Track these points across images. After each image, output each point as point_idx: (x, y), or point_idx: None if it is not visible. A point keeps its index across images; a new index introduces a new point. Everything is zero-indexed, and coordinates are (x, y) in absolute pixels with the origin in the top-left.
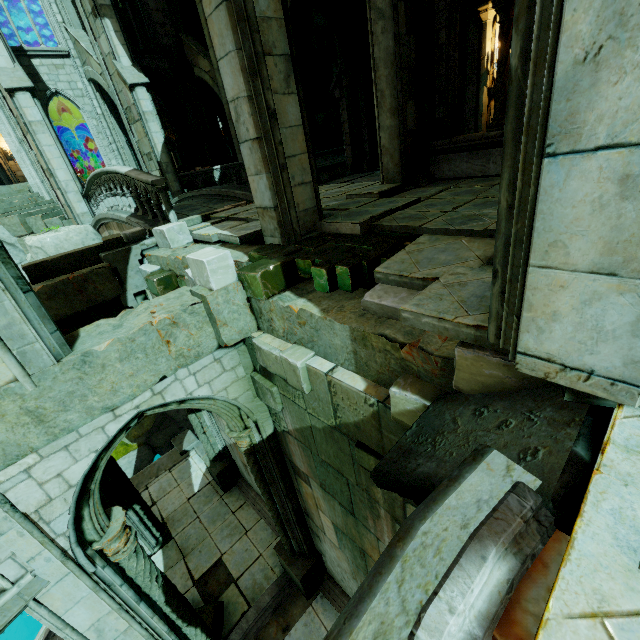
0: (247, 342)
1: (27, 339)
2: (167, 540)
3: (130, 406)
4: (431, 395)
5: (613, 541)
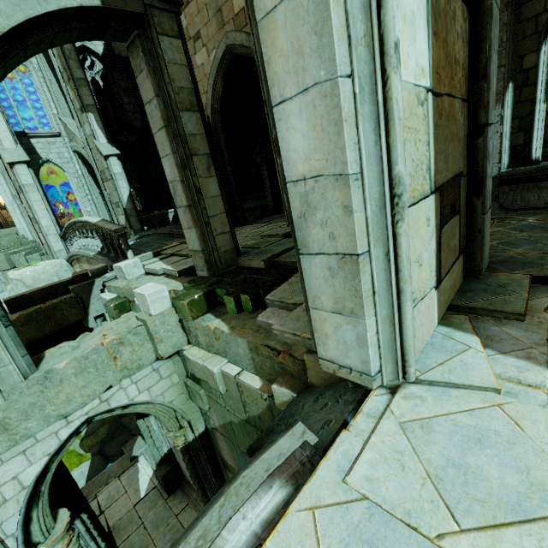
0: (180, 354)
1: (3, 362)
2: None
3: (81, 413)
4: (298, 389)
5: (336, 468)
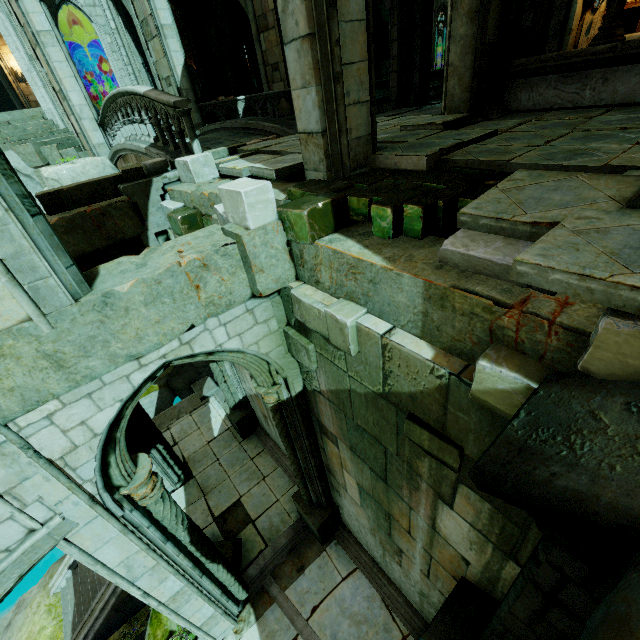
0: (282, 293)
1: (39, 273)
2: (188, 478)
3: (156, 355)
4: (537, 374)
5: None
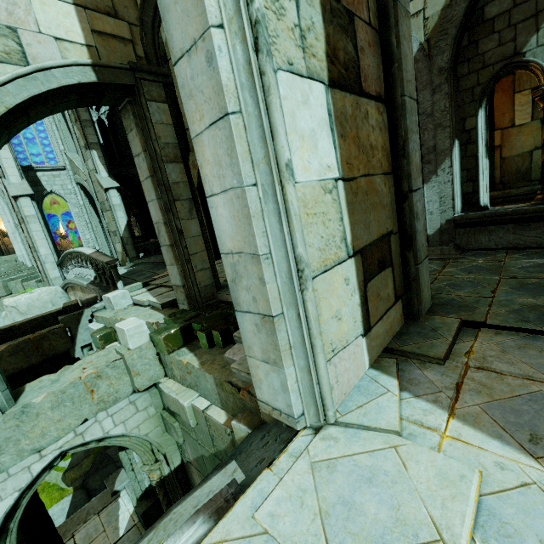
0: (158, 386)
1: None
2: None
3: (55, 447)
4: (254, 425)
5: (250, 505)
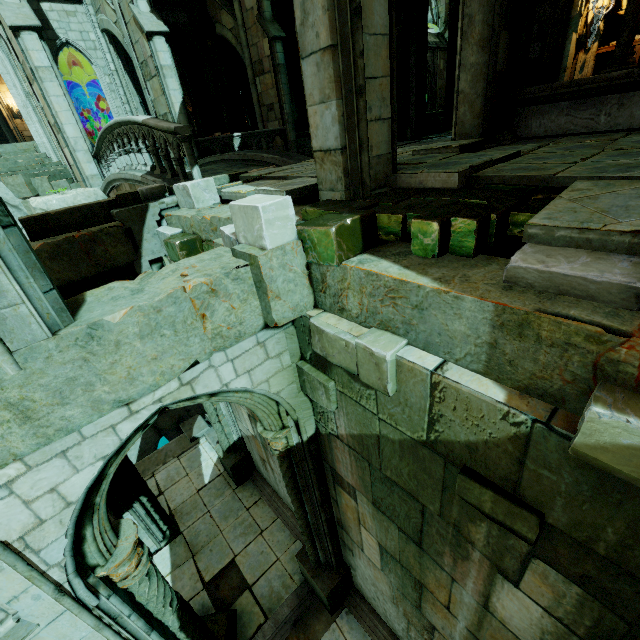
0: (297, 322)
1: (7, 298)
2: (175, 535)
3: (150, 399)
4: None
5: None
